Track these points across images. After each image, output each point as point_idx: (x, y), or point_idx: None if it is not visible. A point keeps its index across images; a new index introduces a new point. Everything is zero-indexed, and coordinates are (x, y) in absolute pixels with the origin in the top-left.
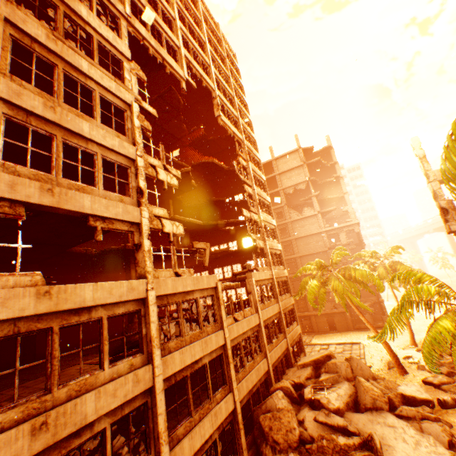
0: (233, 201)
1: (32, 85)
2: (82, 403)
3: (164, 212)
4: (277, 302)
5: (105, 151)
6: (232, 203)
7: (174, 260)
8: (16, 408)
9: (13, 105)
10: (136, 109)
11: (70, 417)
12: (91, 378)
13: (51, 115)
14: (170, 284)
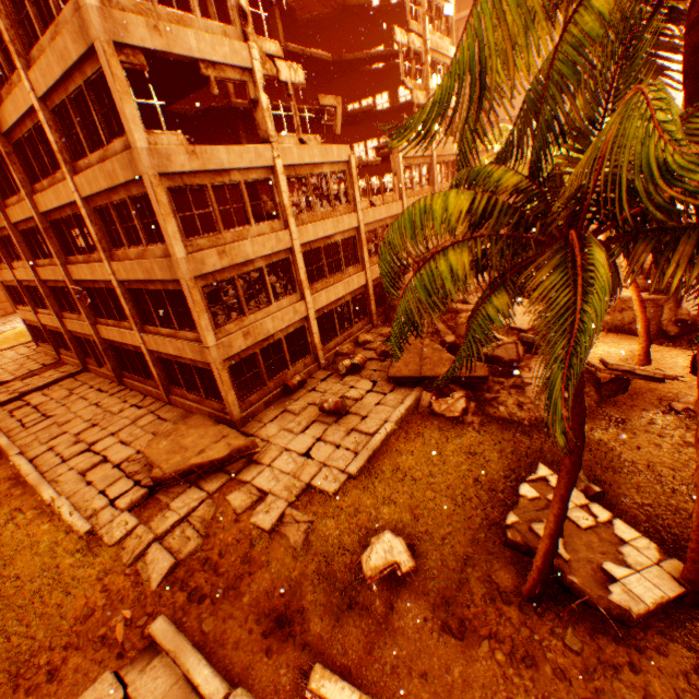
0: (384, 5)
1: None
2: (243, 246)
3: (277, 49)
4: (433, 192)
5: None
6: (383, 10)
7: (297, 123)
8: (204, 239)
9: None
10: None
11: (238, 253)
12: (244, 231)
13: None
14: (296, 154)
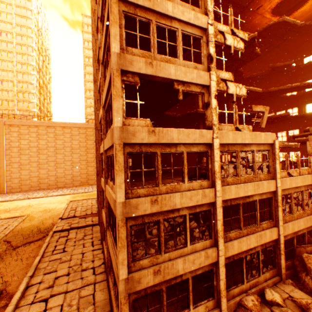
0: (301, 64)
1: None
2: (173, 197)
3: (229, 76)
4: None
5: (183, 26)
6: (299, 66)
7: (235, 117)
8: (144, 189)
9: (127, 2)
10: None
11: (167, 202)
12: (177, 186)
13: (147, 3)
14: (230, 136)
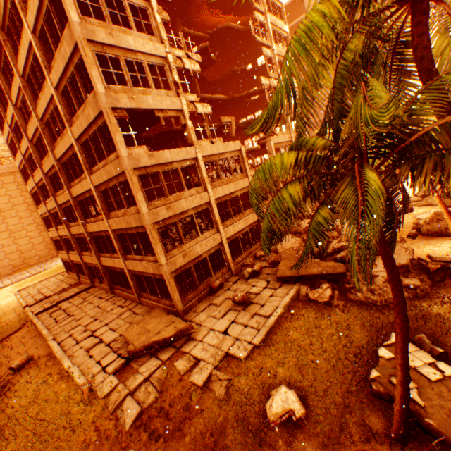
0: (254, 67)
1: (94, 19)
2: (181, 203)
3: (195, 98)
4: None
5: (147, 58)
6: (254, 70)
7: (209, 133)
8: (158, 201)
9: (94, 42)
10: (154, 3)
11: (178, 207)
12: (181, 194)
13: (112, 41)
14: (209, 149)
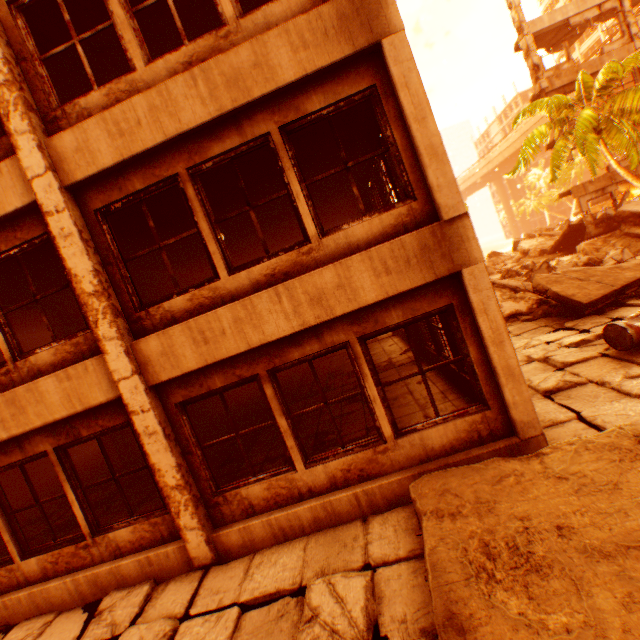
0: None
1: None
2: None
3: None
4: None
5: None
6: None
7: None
8: None
9: None
10: None
11: None
12: None
13: None
14: None
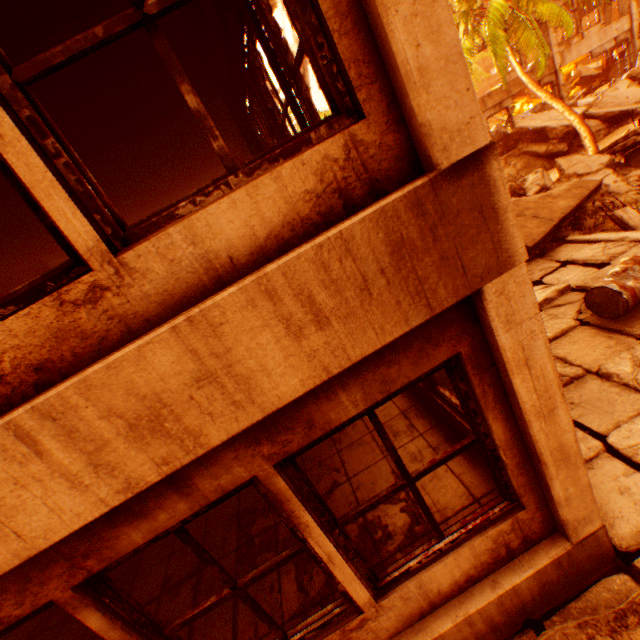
0: None
1: None
2: None
3: None
4: None
5: None
6: None
7: None
8: None
9: None
10: None
11: None
12: None
13: None
14: None
